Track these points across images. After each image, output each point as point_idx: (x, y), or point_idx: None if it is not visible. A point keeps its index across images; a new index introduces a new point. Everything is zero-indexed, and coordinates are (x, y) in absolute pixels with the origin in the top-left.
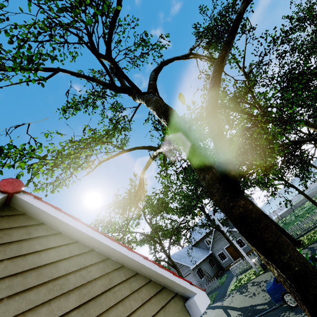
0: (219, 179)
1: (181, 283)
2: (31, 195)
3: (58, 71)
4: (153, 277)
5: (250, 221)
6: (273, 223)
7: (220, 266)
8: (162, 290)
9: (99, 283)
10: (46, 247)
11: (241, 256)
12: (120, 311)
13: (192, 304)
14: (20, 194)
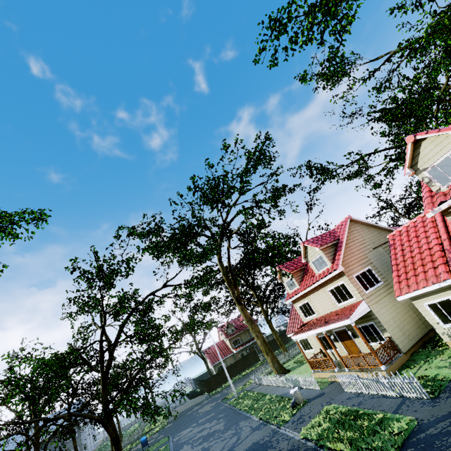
0: None
1: None
2: None
3: None
4: None
5: None
6: None
7: None
8: None
9: None
10: None
11: None
12: None
13: None
14: None
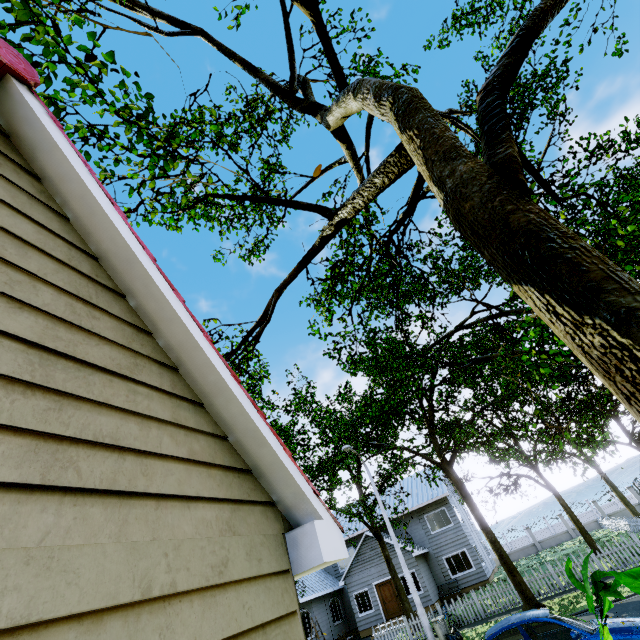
0: (489, 171)
1: (296, 476)
2: (44, 106)
3: (197, 33)
4: (235, 431)
5: (552, 234)
6: (497, 546)
7: (352, 626)
8: (245, 474)
9: (107, 350)
10: (20, 208)
11: (407, 609)
12: (128, 430)
13: (306, 535)
14: (20, 85)
